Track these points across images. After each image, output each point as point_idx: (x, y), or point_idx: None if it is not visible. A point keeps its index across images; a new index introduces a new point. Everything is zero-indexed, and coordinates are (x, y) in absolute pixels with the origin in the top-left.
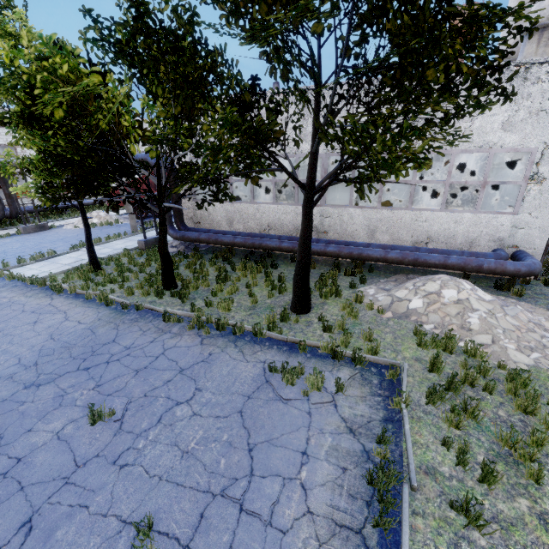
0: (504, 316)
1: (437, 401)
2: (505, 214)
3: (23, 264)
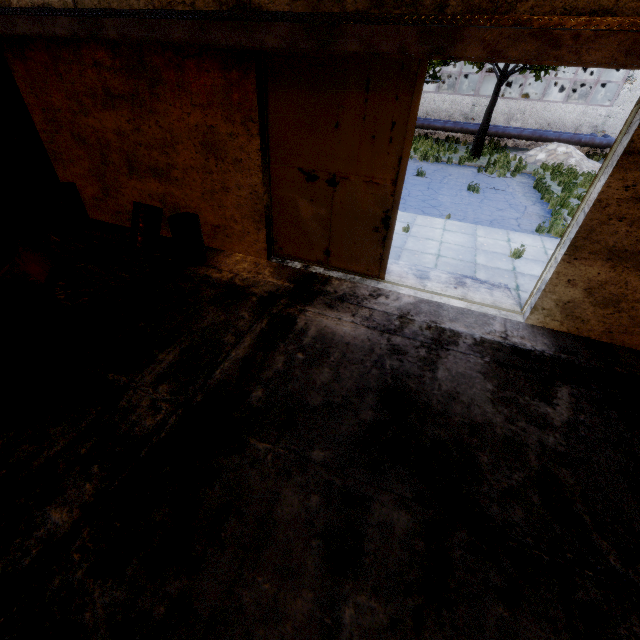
0: (588, 163)
1: (555, 178)
2: (604, 106)
3: None
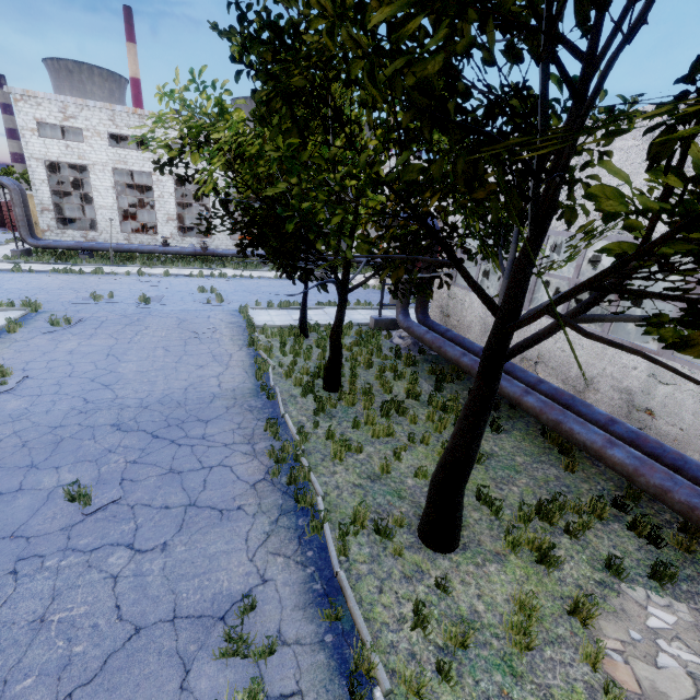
0: None
1: None
2: None
3: (269, 308)
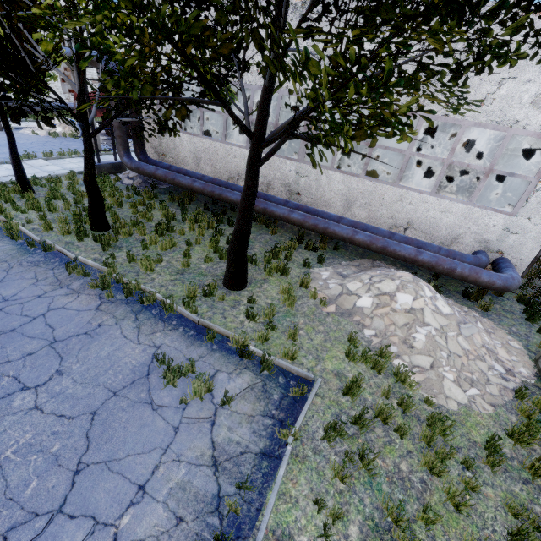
0: (457, 337)
1: (332, 441)
2: (502, 213)
3: None
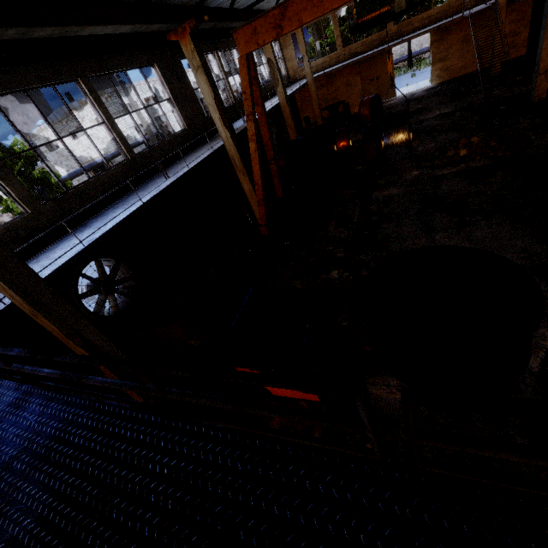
0: None
1: None
2: None
3: None
